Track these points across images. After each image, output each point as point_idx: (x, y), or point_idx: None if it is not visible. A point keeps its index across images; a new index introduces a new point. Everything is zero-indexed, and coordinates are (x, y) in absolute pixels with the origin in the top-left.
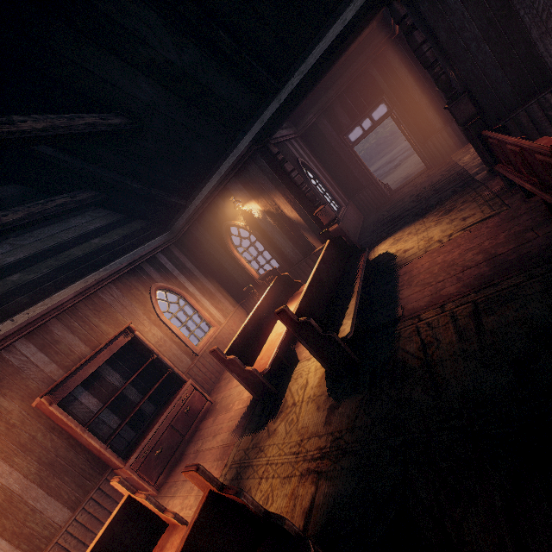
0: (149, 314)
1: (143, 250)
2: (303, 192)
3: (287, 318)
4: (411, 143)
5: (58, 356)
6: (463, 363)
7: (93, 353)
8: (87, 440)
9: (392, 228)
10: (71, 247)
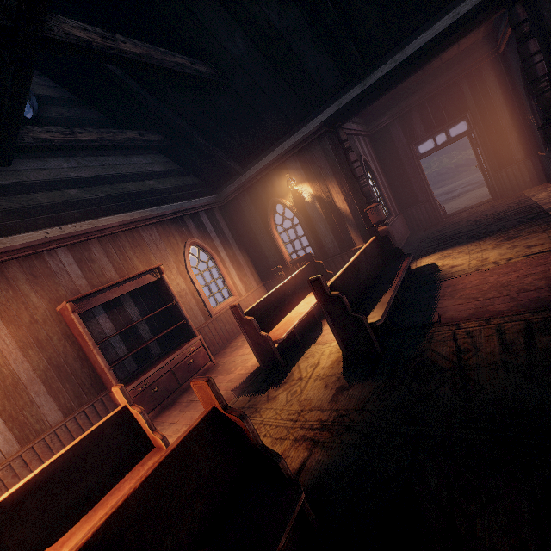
0: (179, 264)
1: (189, 204)
2: (359, 186)
3: (319, 289)
4: (483, 169)
5: (90, 274)
6: (504, 373)
7: (122, 279)
8: (95, 356)
9: (441, 245)
10: (127, 180)
